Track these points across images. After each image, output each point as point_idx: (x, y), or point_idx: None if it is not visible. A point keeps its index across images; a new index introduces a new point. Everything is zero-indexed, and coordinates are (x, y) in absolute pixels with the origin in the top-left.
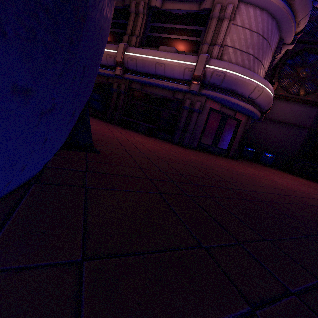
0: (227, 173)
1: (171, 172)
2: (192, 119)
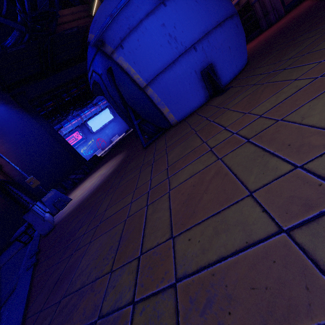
0: (306, 7)
1: (271, 37)
2: (265, 3)
